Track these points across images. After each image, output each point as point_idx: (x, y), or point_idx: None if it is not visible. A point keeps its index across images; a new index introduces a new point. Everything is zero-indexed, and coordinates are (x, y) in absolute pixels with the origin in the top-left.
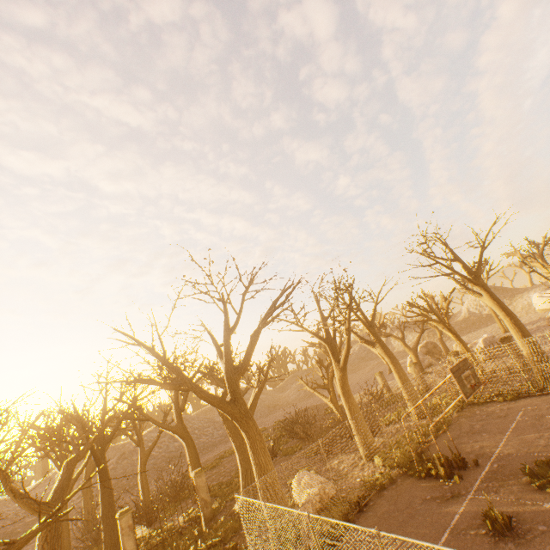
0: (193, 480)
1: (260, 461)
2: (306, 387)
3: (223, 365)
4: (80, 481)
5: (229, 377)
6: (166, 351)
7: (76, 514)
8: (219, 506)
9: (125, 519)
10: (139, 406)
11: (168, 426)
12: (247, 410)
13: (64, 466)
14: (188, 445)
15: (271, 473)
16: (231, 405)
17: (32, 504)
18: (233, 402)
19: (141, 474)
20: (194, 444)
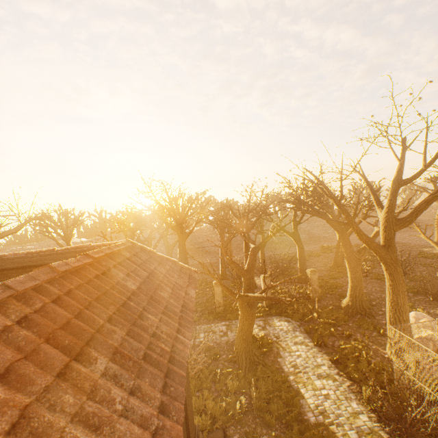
0: (308, 274)
1: (398, 300)
2: (421, 235)
3: (380, 213)
4: (218, 236)
5: (387, 226)
6: (342, 195)
7: (218, 252)
8: (321, 294)
9: (266, 281)
10: (270, 214)
11: (286, 231)
12: (397, 258)
13: (251, 251)
14: (299, 247)
15: (405, 311)
16: (384, 251)
17: (240, 269)
18: (385, 248)
19: (261, 251)
20: (303, 248)
